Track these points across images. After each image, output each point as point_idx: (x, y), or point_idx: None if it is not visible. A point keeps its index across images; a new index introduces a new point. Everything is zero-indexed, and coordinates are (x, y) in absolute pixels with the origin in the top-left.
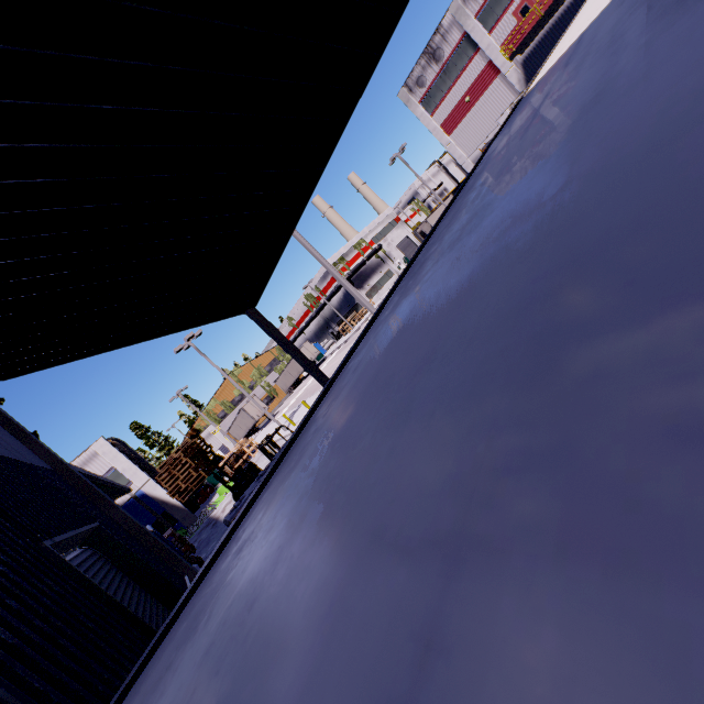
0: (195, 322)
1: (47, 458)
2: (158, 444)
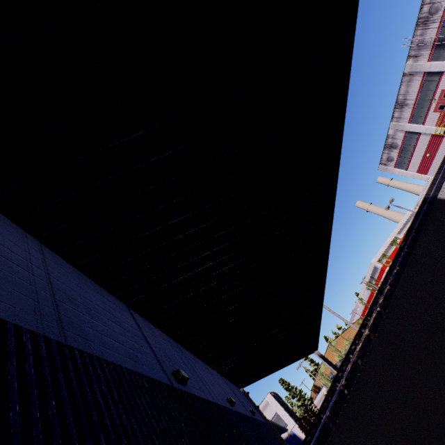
0: (296, 360)
1: (263, 417)
2: (296, 395)
